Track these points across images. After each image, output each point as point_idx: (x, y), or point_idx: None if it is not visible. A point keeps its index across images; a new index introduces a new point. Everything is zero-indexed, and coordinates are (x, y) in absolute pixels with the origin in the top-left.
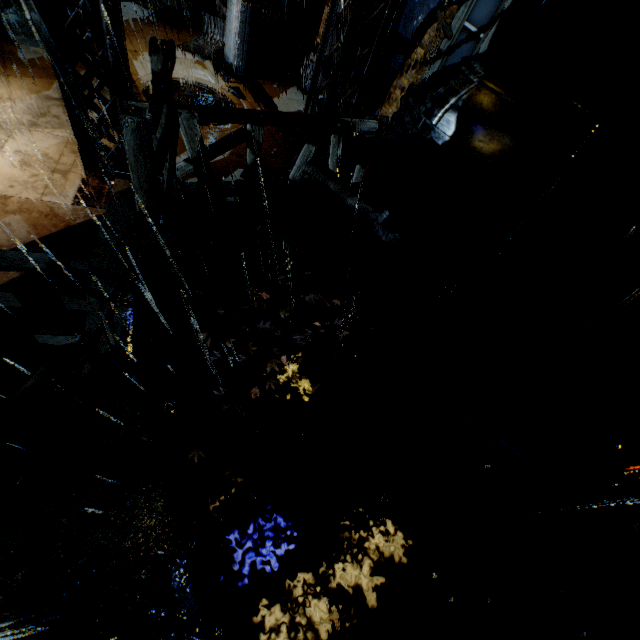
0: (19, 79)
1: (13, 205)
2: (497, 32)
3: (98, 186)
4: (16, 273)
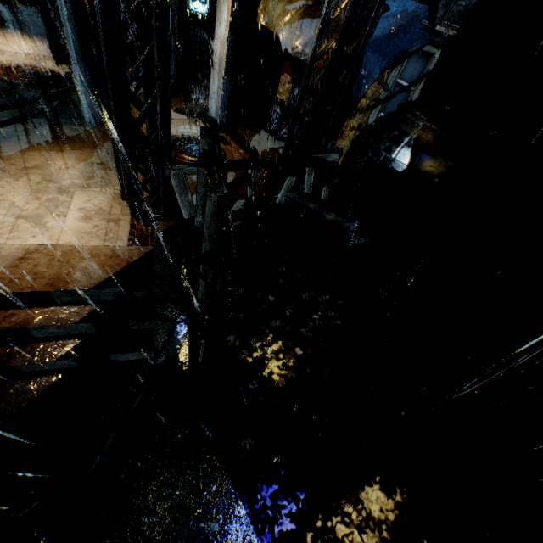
0: (70, 152)
1: (85, 252)
2: (425, 85)
3: (143, 228)
4: (93, 306)
